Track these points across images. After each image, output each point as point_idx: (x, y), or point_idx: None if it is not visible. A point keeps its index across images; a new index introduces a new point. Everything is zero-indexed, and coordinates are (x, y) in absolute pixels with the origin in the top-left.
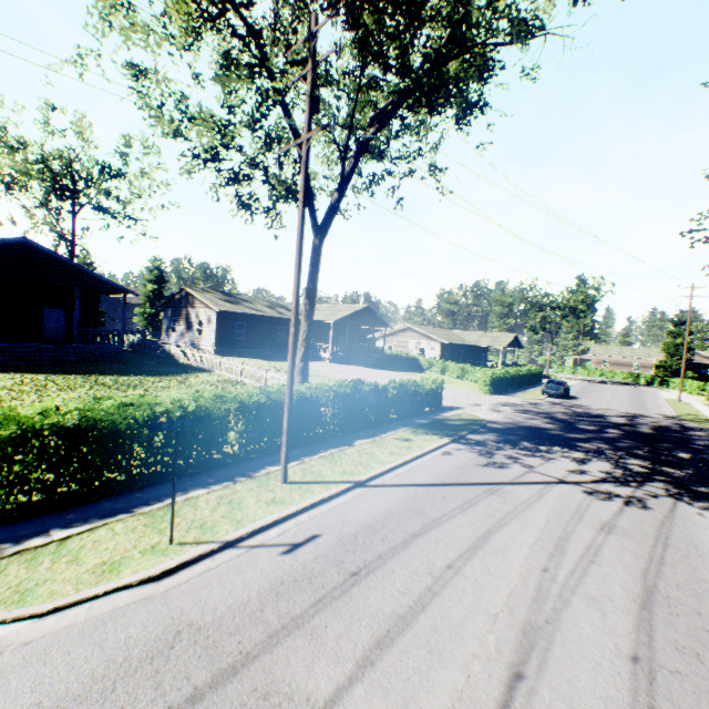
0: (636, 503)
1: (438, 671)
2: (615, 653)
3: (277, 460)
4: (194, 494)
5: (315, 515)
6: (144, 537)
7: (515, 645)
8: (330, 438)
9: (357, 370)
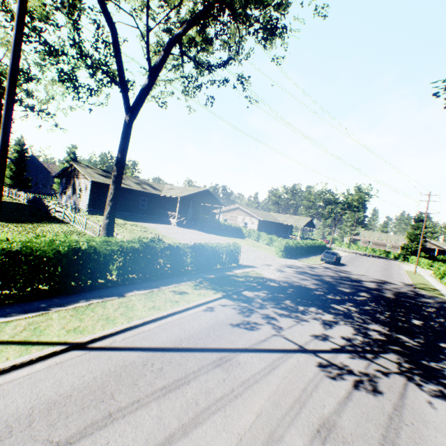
0: (367, 384)
1: None
2: None
3: (18, 309)
4: None
5: None
6: None
7: None
8: (110, 287)
9: (192, 233)
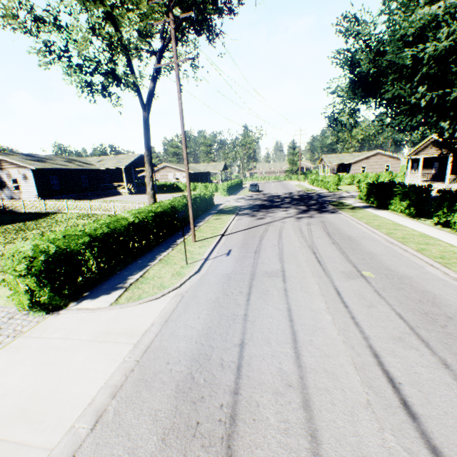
0: (311, 217)
1: (298, 258)
2: (329, 244)
3: (177, 237)
4: (165, 254)
5: (221, 246)
6: (173, 267)
7: (309, 249)
8: (185, 226)
9: None
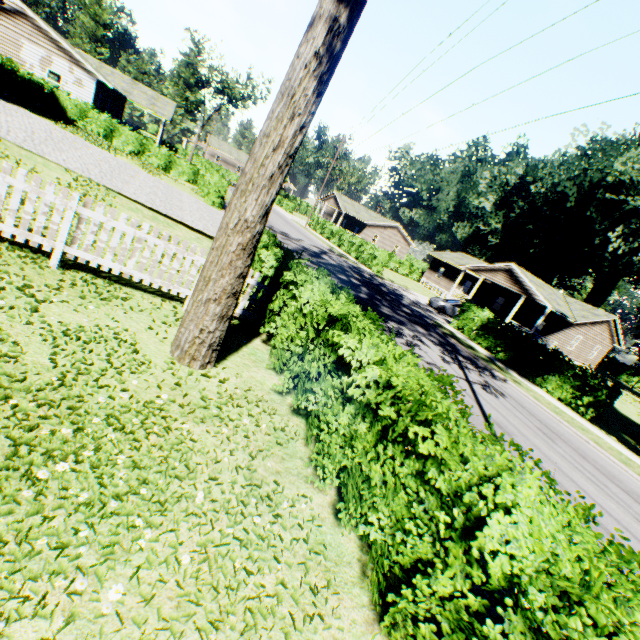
0: (497, 391)
1: None
2: None
3: None
4: None
5: None
6: None
7: None
8: None
9: None
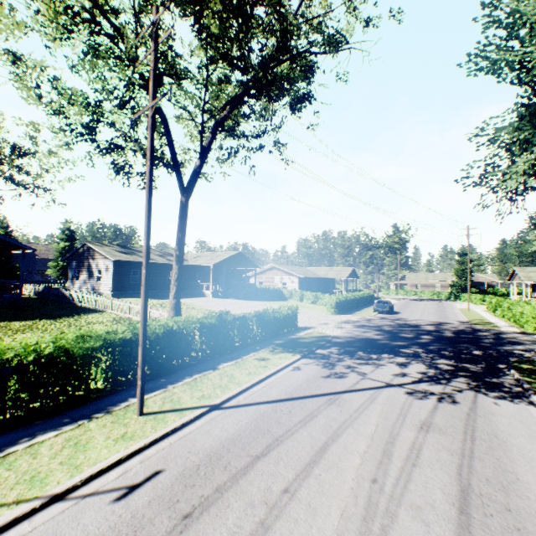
0: (447, 399)
1: None
2: None
3: None
4: (40, 439)
5: (163, 447)
6: None
7: None
8: (198, 363)
9: (233, 302)
